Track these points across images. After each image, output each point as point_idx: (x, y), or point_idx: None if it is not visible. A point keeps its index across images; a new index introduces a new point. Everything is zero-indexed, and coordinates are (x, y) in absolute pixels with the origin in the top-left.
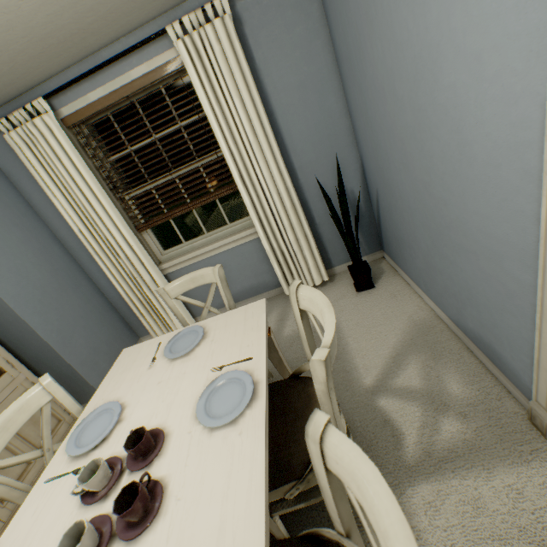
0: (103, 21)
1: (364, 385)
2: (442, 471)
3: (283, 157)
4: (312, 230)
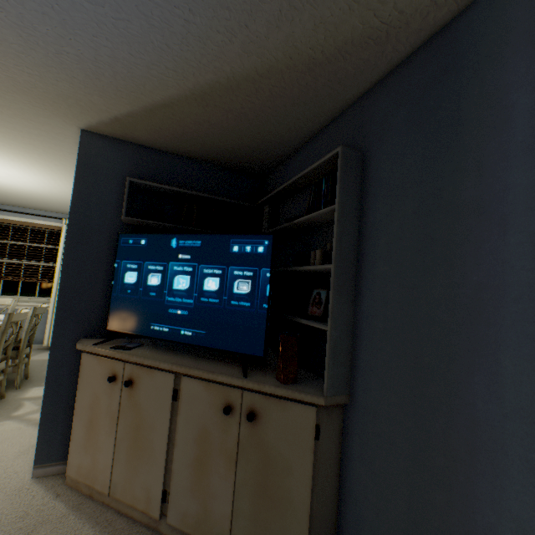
0: (39, 207)
1: None
2: None
3: None
4: None
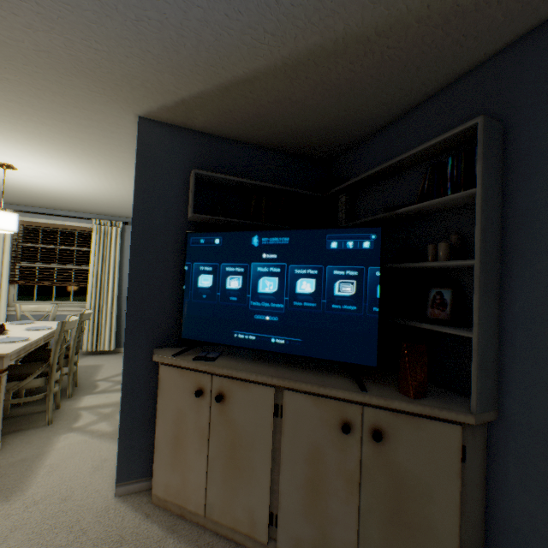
0: (69, 207)
1: (97, 379)
2: (105, 392)
3: (119, 282)
4: (118, 321)
